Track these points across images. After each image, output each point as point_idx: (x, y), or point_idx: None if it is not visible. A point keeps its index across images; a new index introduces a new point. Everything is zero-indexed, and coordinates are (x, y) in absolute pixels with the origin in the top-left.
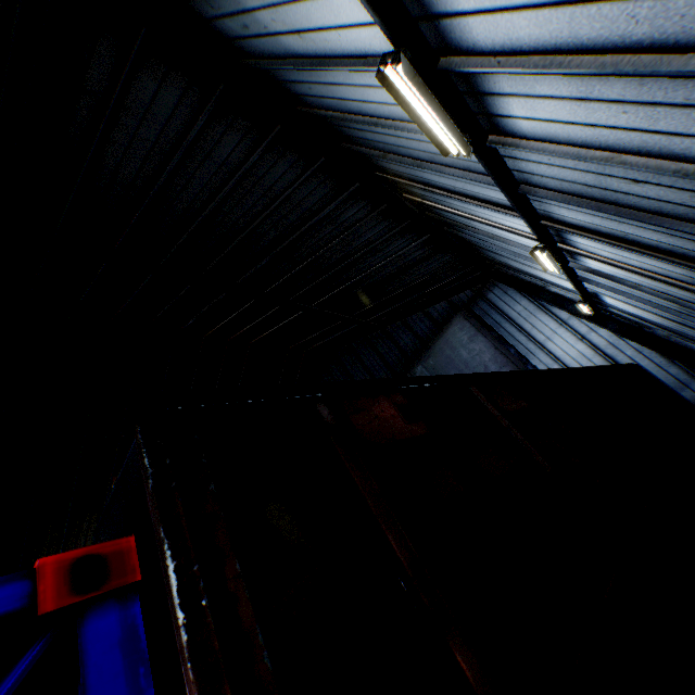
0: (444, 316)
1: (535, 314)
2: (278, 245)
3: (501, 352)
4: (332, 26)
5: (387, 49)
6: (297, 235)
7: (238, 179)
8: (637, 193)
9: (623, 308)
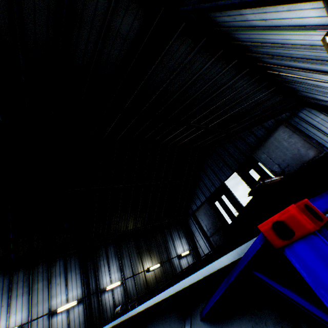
0: (272, 126)
1: None
2: (203, 102)
3: (307, 142)
4: (290, 18)
5: (316, 24)
6: (212, 96)
7: (197, 76)
8: None
9: None
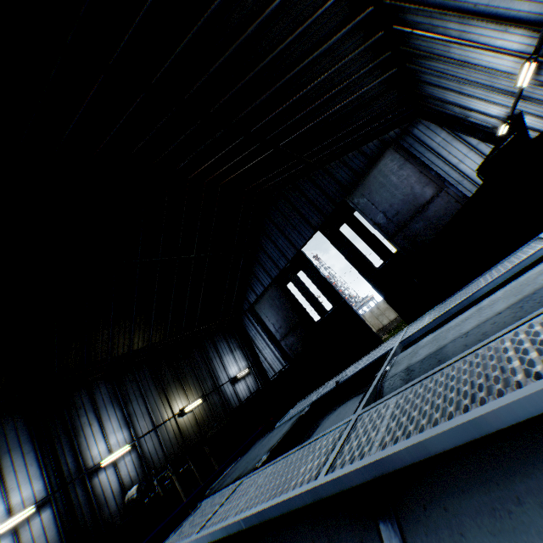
0: (376, 152)
1: (452, 143)
2: (279, 81)
3: (424, 175)
4: None
5: None
6: (298, 69)
7: (279, 4)
8: None
9: (534, 126)
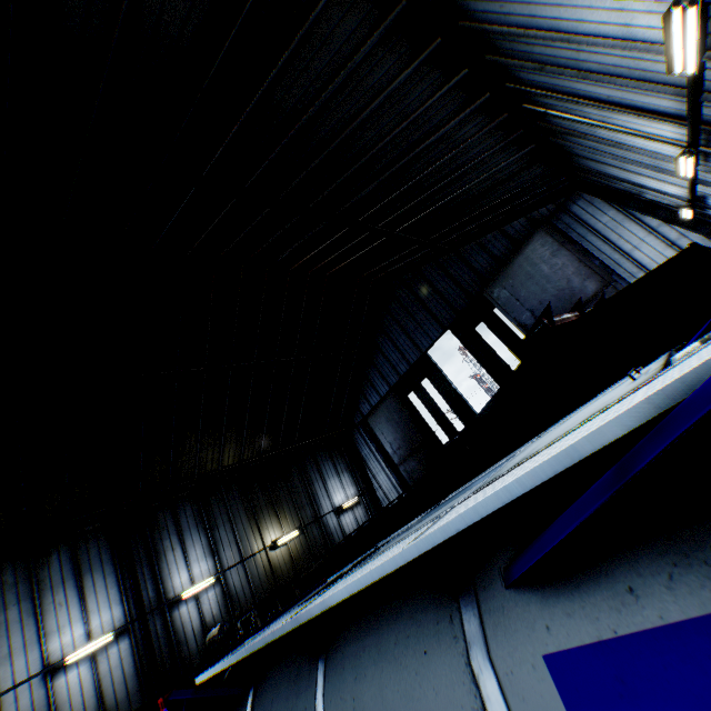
0: (523, 233)
1: (623, 224)
2: (388, 170)
3: (585, 264)
4: None
5: None
6: (409, 157)
7: (379, 104)
8: None
9: None
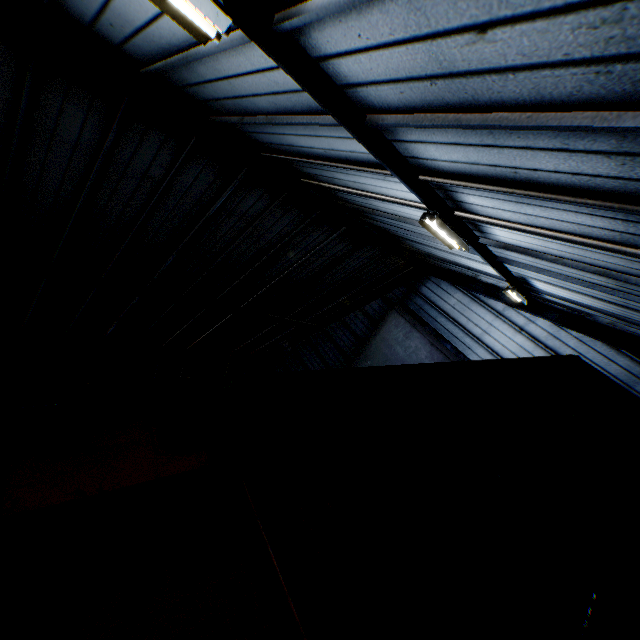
0: (380, 313)
1: (470, 306)
2: (180, 242)
3: (437, 348)
4: None
5: None
6: (195, 229)
7: (101, 164)
8: (495, 65)
9: (557, 293)
